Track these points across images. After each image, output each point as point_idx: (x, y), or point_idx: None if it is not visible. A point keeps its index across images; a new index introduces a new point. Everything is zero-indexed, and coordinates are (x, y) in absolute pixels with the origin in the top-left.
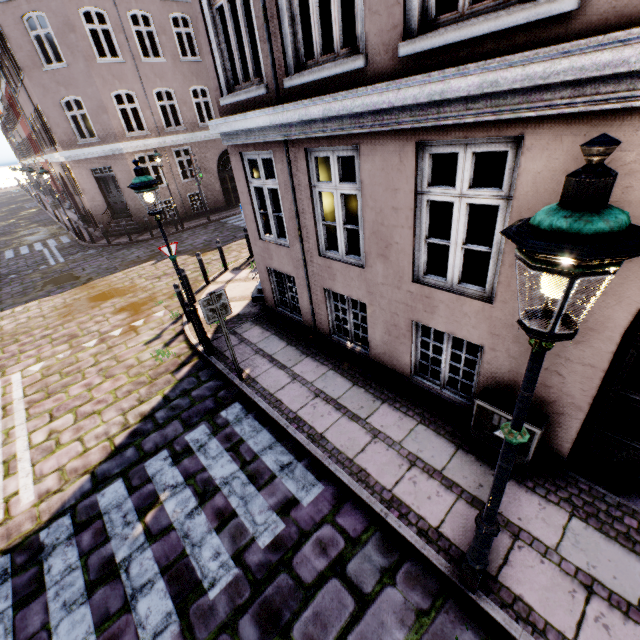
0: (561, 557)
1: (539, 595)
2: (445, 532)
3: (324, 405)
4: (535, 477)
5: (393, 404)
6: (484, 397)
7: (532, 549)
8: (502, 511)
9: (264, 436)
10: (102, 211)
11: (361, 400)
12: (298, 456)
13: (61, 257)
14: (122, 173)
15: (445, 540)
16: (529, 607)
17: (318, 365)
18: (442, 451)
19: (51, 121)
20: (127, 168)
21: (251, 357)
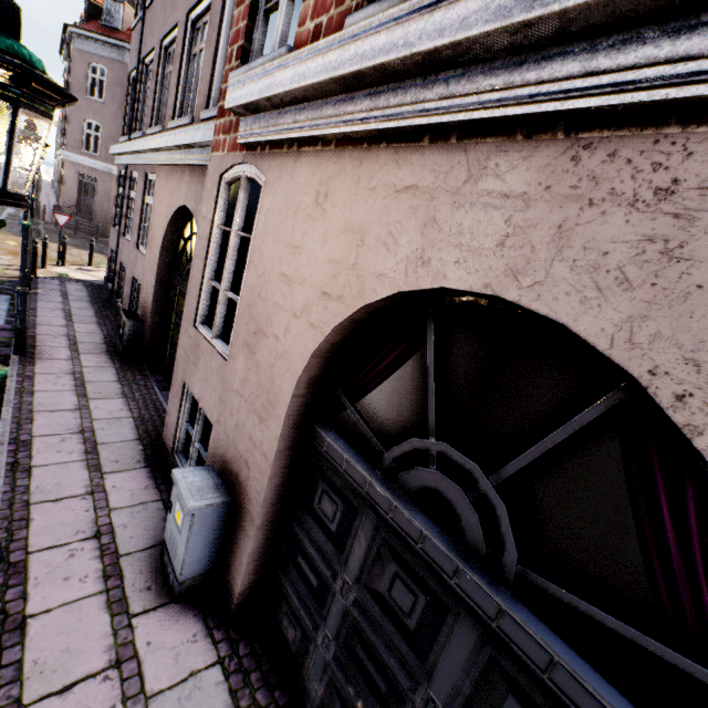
0: (81, 368)
1: (47, 366)
2: (39, 347)
3: (61, 312)
4: (124, 359)
5: (103, 326)
6: (126, 310)
7: (72, 363)
8: (83, 355)
9: (3, 307)
10: (70, 206)
11: (87, 320)
12: (9, 316)
13: (4, 217)
14: (104, 186)
15: (34, 348)
16: (34, 365)
17: (90, 306)
18: (94, 340)
19: (70, 128)
20: (110, 185)
21: (54, 290)
